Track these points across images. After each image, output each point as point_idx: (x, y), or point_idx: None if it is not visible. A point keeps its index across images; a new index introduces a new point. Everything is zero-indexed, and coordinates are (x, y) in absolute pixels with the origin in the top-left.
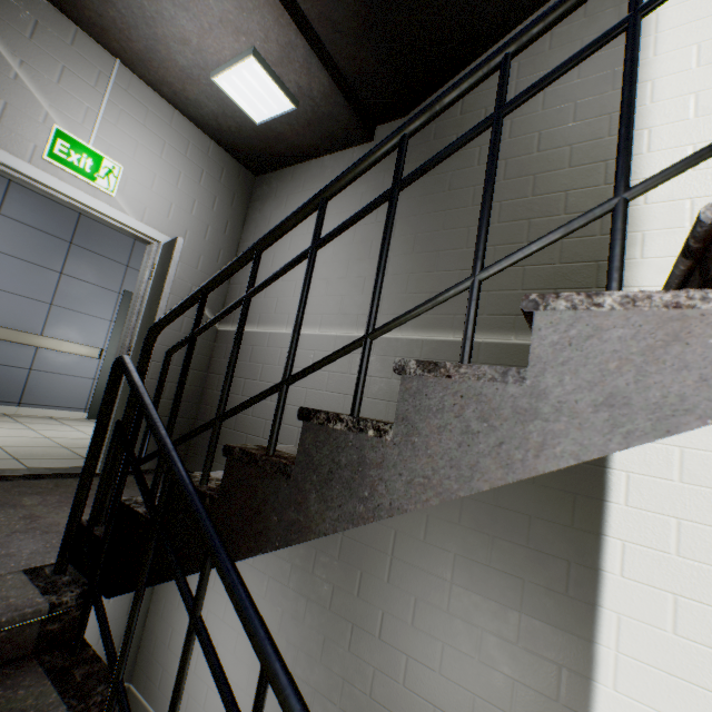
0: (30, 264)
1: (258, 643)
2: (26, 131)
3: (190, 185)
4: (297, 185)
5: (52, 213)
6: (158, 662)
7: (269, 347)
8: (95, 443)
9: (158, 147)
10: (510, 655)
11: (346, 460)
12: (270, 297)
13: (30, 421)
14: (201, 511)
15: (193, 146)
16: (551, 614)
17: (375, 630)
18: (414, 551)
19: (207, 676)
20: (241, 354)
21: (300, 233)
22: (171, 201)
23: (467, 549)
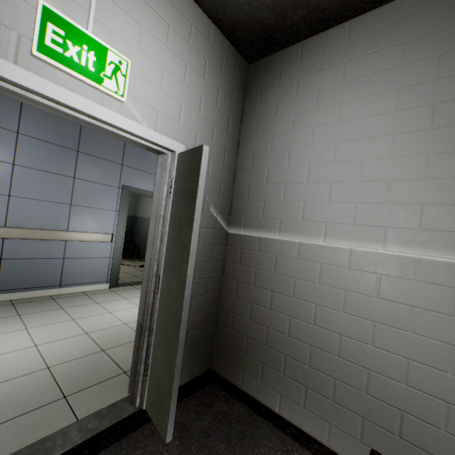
0: (49, 173)
1: None
2: (0, 12)
3: (195, 79)
4: (311, 63)
5: (59, 127)
6: None
7: (301, 260)
8: None
9: (162, 32)
10: None
11: None
12: (293, 201)
13: (70, 303)
14: None
15: (194, 30)
16: None
17: None
18: None
19: None
20: (262, 262)
21: (327, 122)
22: (180, 101)
23: None
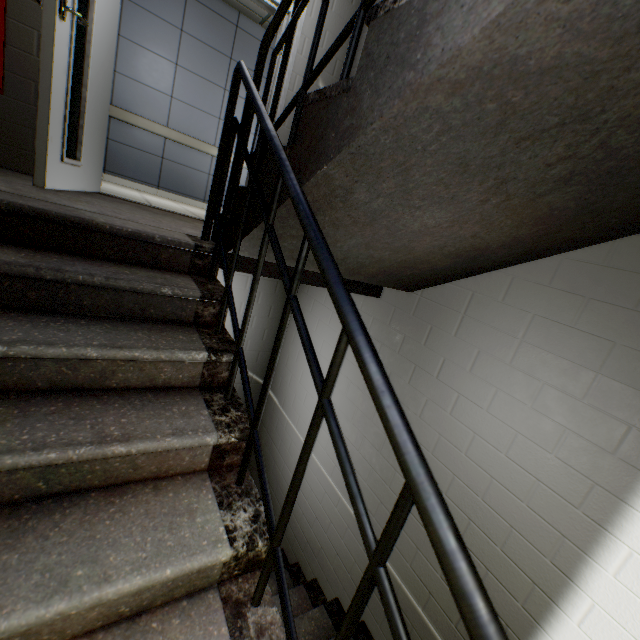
0: (204, 80)
1: (303, 217)
2: None
3: None
4: None
5: (217, 27)
6: (279, 374)
7: None
8: (222, 143)
9: None
10: (568, 408)
11: (405, 34)
12: None
13: None
14: (278, 146)
15: None
16: (639, 379)
17: (434, 372)
18: (488, 311)
19: (307, 386)
20: None
21: None
22: None
23: (551, 310)
